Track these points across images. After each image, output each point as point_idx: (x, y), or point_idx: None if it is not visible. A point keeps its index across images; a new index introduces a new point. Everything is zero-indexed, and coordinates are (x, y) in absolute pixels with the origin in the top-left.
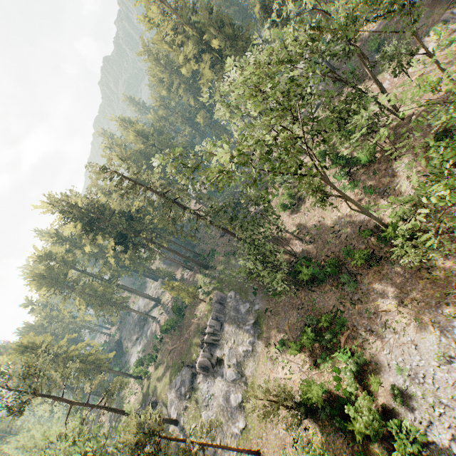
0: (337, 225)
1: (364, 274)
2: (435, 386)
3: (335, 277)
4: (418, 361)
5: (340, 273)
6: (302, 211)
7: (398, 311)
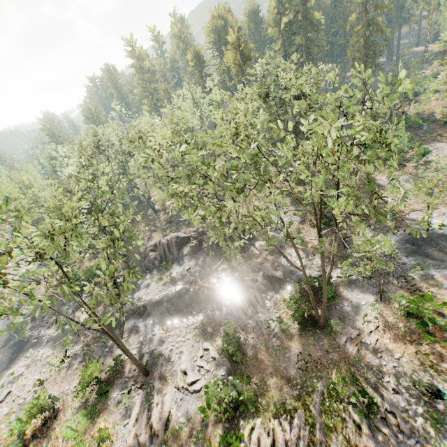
0: (435, 113)
1: (435, 129)
2: (444, 150)
3: (414, 130)
4: (442, 146)
5: (419, 129)
6: (415, 104)
7: (445, 136)
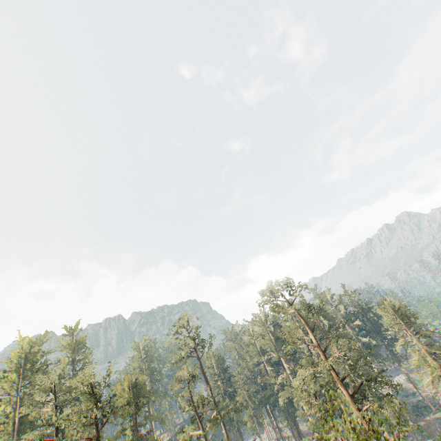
0: None
1: None
2: None
3: None
4: None
5: None
6: None
7: None
